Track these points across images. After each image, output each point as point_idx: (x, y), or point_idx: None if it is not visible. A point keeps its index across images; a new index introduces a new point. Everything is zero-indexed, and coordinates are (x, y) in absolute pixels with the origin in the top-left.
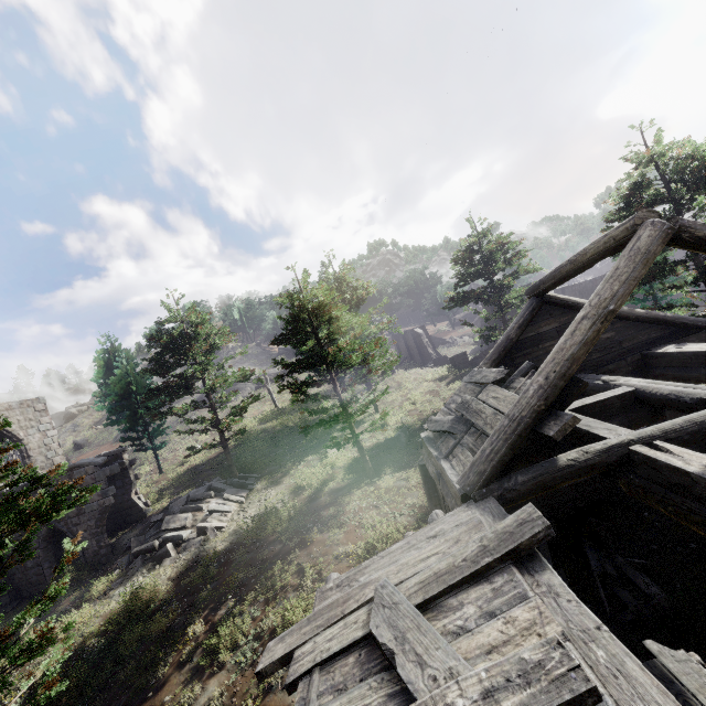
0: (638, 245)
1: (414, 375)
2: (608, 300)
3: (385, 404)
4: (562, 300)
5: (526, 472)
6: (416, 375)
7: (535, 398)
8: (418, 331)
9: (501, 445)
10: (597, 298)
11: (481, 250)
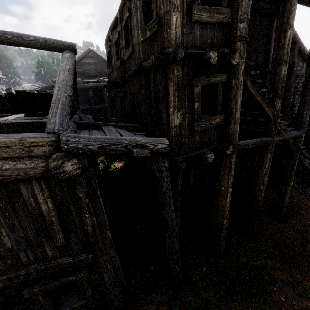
0: None
1: None
2: None
3: None
4: None
5: None
6: None
7: None
8: None
9: None
10: None
11: None
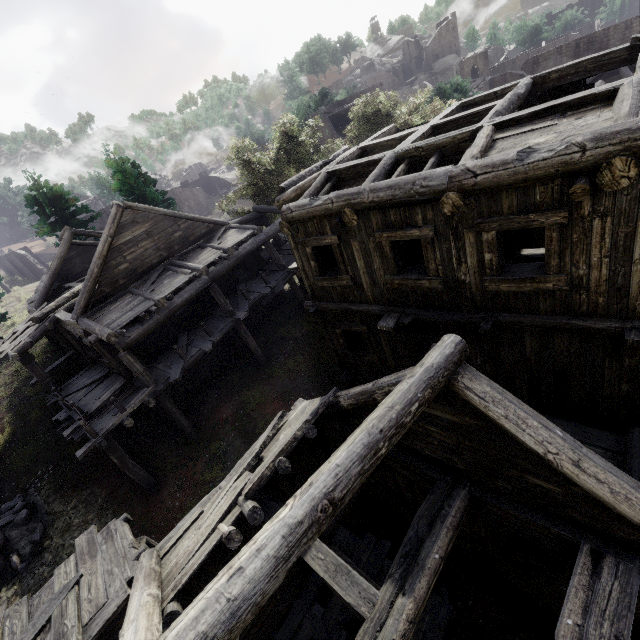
0: (65, 237)
1: (30, 289)
2: (61, 253)
3: (9, 314)
4: (74, 243)
5: (53, 300)
6: (32, 288)
7: (49, 281)
8: (22, 253)
9: (43, 295)
10: (58, 252)
11: (46, 198)
